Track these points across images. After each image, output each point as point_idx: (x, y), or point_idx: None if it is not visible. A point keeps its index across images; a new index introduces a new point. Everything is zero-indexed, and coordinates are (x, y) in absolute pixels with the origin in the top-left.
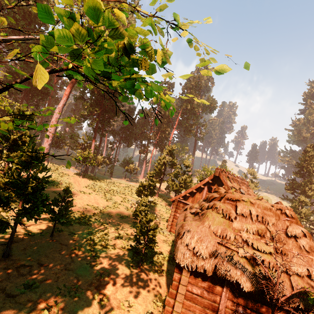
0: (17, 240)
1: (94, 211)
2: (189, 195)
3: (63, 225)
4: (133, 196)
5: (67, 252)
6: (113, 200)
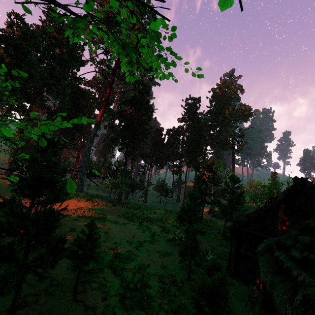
0: (29, 301)
1: (129, 247)
2: (254, 220)
3: (88, 276)
4: (173, 223)
5: None
6: (150, 230)
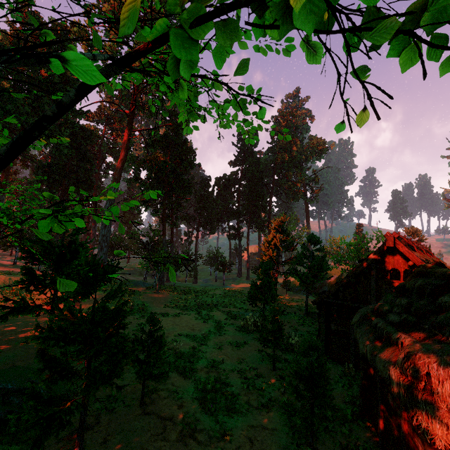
0: (89, 423)
1: (192, 343)
2: (344, 288)
3: (157, 383)
4: (239, 306)
5: (176, 435)
6: (213, 319)
